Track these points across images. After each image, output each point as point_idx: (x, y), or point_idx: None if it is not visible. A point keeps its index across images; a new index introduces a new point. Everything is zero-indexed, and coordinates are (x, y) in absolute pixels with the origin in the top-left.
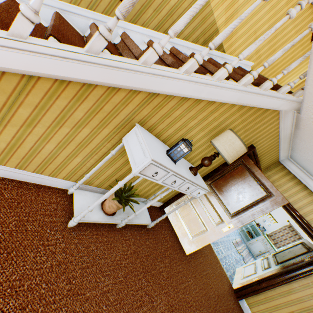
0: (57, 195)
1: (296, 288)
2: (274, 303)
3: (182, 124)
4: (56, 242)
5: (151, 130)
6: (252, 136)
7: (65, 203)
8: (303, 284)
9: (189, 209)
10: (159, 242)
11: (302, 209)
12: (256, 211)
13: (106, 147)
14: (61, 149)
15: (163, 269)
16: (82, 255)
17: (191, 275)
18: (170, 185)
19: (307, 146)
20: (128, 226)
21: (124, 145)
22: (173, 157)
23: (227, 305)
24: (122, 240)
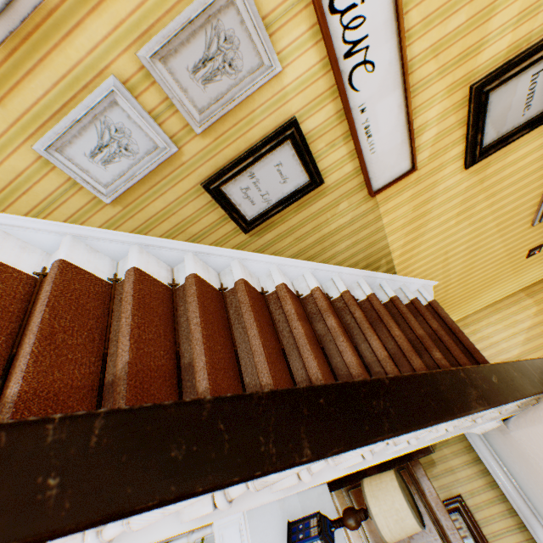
0: None
1: None
2: None
3: None
4: None
5: None
6: None
7: None
8: None
9: None
10: None
11: (497, 539)
12: None
13: None
14: None
15: None
16: None
17: None
18: None
19: (514, 458)
20: None
21: None
22: None
23: None
24: None
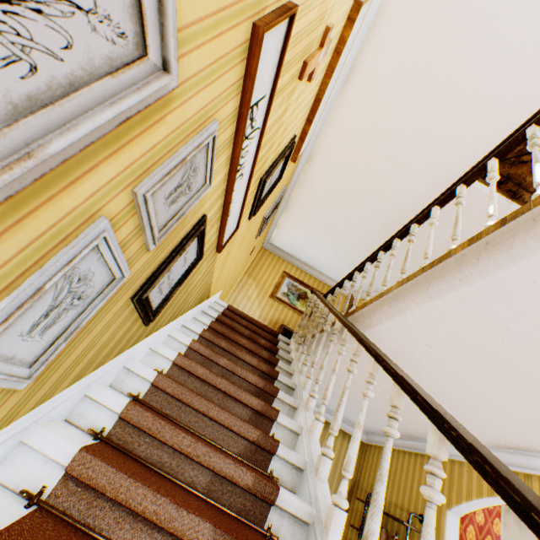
0: None
1: None
2: None
3: None
4: None
5: None
6: None
7: None
8: None
9: None
10: None
11: None
12: None
13: None
14: None
15: None
16: None
17: None
18: None
19: None
20: None
21: None
22: None
23: None
24: None
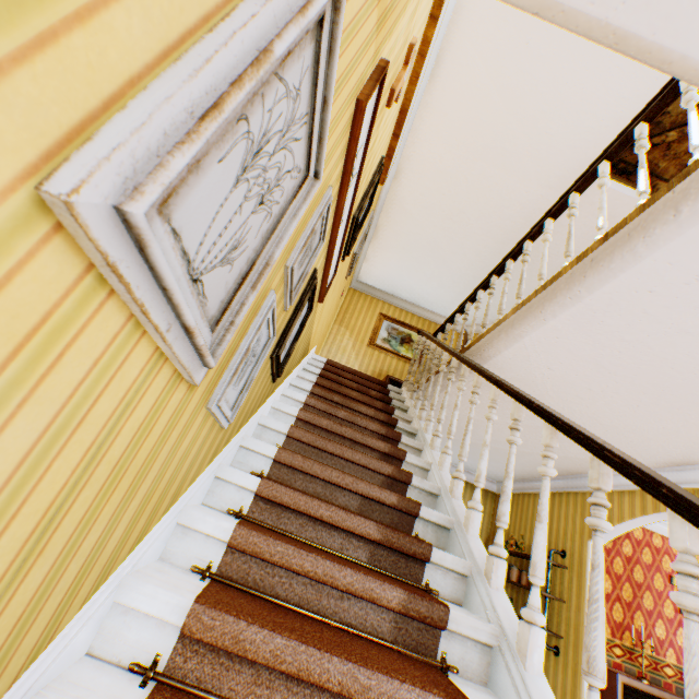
0: None
1: None
2: None
3: None
4: None
5: None
6: None
7: None
8: None
9: None
10: None
11: None
12: None
13: None
14: None
15: None
16: None
17: None
18: None
19: None
20: None
21: None
22: None
23: None
24: None
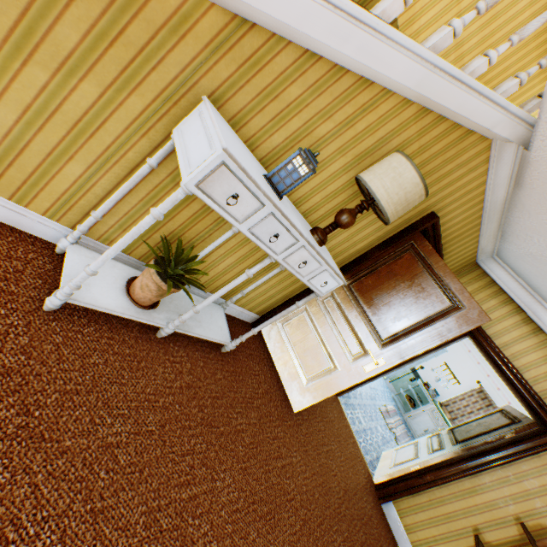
0: (29, 248)
1: (485, 485)
2: (444, 510)
3: (303, 128)
4: (9, 332)
5: (236, 127)
6: (435, 191)
7: (45, 267)
8: (499, 478)
9: (306, 330)
10: (242, 381)
11: (509, 347)
12: (429, 335)
13: (139, 151)
14: (32, 131)
15: (245, 428)
16: (69, 368)
17: (300, 447)
18: (267, 244)
19: (532, 225)
20: (182, 339)
21: (175, 141)
22: (278, 185)
23: (360, 508)
24: (166, 361)
